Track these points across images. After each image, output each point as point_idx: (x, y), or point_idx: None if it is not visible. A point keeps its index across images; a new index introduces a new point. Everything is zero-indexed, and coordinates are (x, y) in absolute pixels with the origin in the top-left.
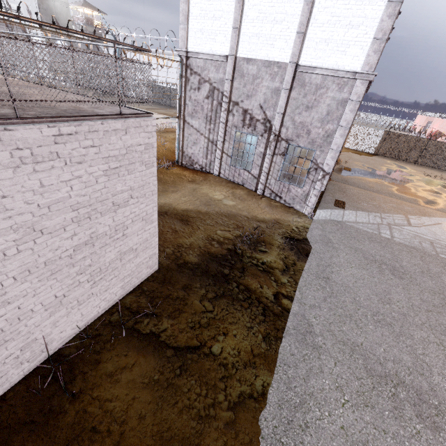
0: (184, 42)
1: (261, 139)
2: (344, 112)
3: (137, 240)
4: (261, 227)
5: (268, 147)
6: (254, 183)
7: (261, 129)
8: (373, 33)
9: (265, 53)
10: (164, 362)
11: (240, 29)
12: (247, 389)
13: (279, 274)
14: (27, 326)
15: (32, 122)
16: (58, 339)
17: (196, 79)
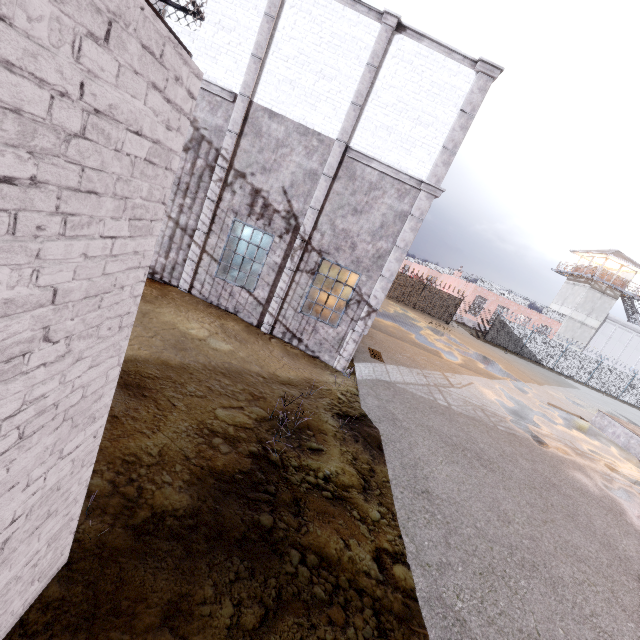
0: None
1: (279, 242)
2: (403, 229)
3: (20, 503)
4: (294, 396)
5: (290, 257)
6: (258, 313)
7: (281, 226)
8: (443, 140)
9: (302, 113)
10: None
11: (265, 63)
12: None
13: (360, 500)
14: None
15: None
16: None
17: None
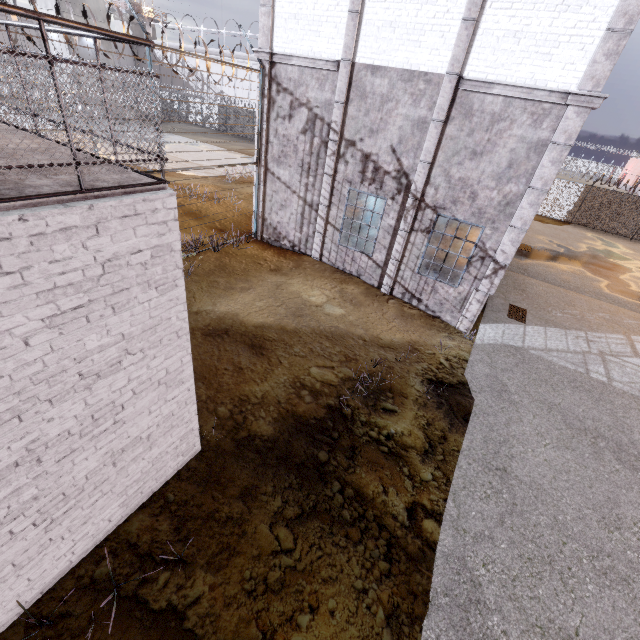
0: (267, 36)
1: (391, 205)
2: (540, 164)
3: (150, 420)
4: (387, 360)
5: (403, 218)
6: (377, 275)
7: (392, 187)
8: (608, 19)
9: (405, 56)
10: None
11: (363, 14)
12: None
13: (417, 460)
14: None
15: None
16: None
17: (287, 100)
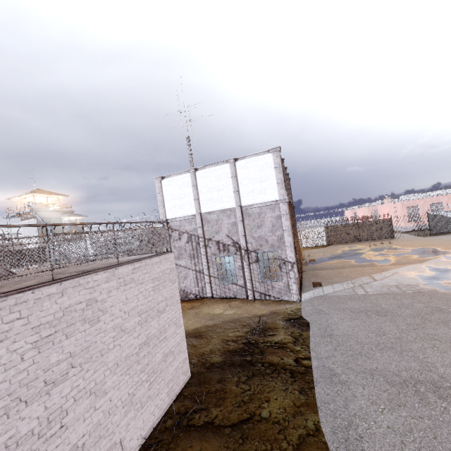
0: (163, 215)
1: (236, 256)
2: (282, 222)
3: (173, 342)
4: (263, 319)
5: (243, 260)
6: (244, 292)
7: (233, 249)
8: (275, 181)
9: (219, 206)
10: (226, 439)
11: (199, 199)
12: (303, 431)
13: (291, 345)
14: (112, 423)
15: (123, 265)
16: (128, 449)
17: (177, 233)
